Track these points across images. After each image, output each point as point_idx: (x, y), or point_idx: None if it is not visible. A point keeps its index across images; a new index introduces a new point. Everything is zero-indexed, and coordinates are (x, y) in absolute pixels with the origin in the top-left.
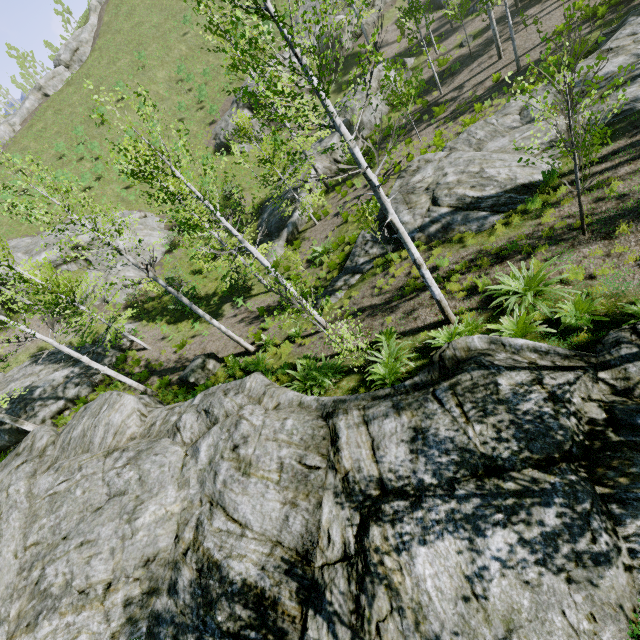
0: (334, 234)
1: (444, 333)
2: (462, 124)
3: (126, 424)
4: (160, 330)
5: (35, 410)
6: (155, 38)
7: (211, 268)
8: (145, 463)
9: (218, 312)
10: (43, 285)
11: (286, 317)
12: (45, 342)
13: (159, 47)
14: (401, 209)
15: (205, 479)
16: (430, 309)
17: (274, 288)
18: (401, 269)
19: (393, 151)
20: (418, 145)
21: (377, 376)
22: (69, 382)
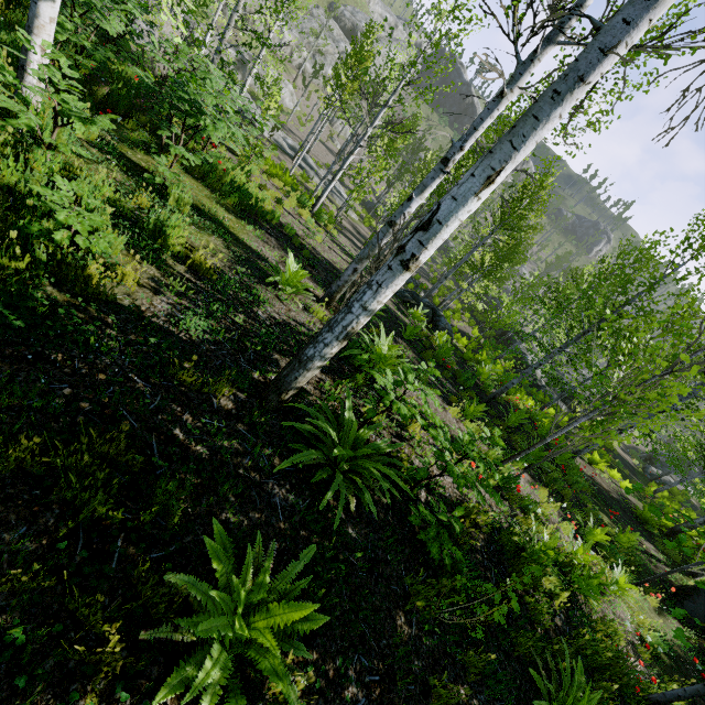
0: None
1: None
2: None
3: None
4: None
5: None
6: None
7: None
8: None
9: None
10: None
11: None
12: None
13: None
14: None
15: None
16: None
17: None
18: None
19: None
20: None
21: None
22: None
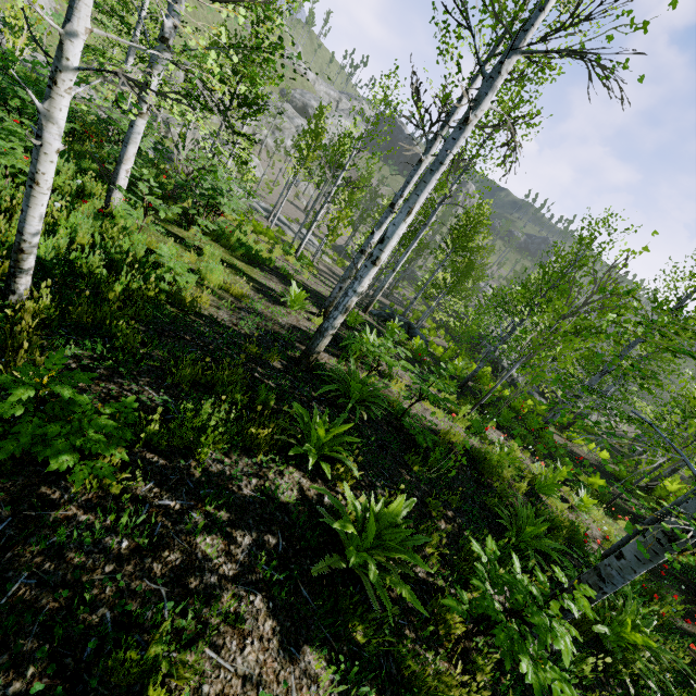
0: None
1: None
2: None
3: None
4: None
5: None
6: None
7: None
8: None
9: None
10: None
11: None
12: None
13: None
14: None
15: None
16: None
17: None
18: None
19: None
20: None
21: None
22: None
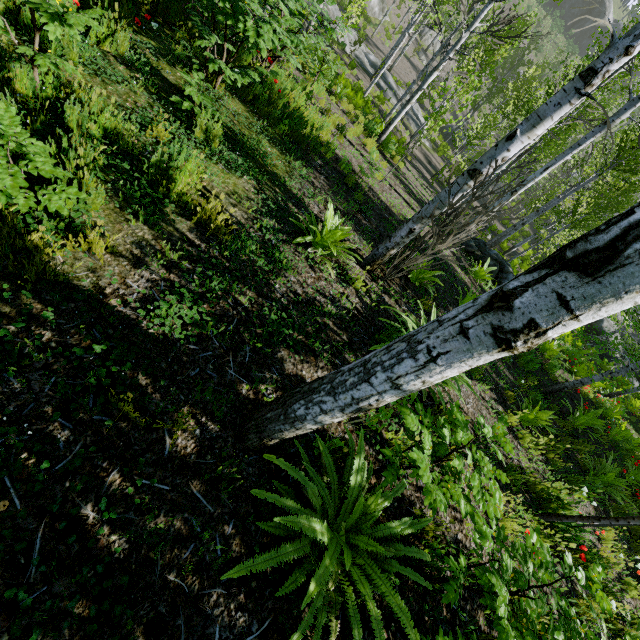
0: None
1: None
2: None
3: None
4: None
5: None
6: None
7: None
8: None
9: None
10: None
11: None
12: None
13: None
14: None
15: None
16: None
17: None
18: None
19: None
20: None
21: None
22: None
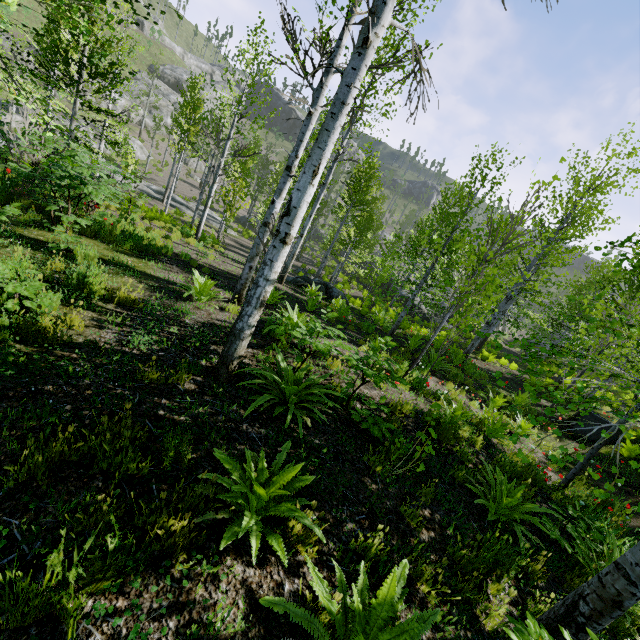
0: None
1: None
2: None
3: None
4: None
5: None
6: None
7: None
8: None
9: None
10: None
11: None
12: None
13: None
14: None
15: None
16: None
17: None
18: None
19: None
20: None
21: None
22: None
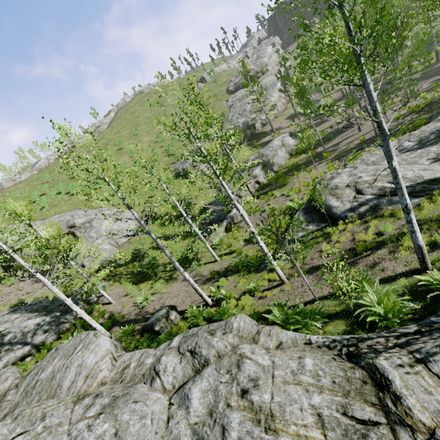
0: (264, 223)
1: (435, 276)
2: (347, 160)
3: (99, 366)
4: (126, 287)
5: (1, 354)
6: (146, 123)
7: (167, 245)
8: (123, 412)
9: (173, 276)
10: (50, 240)
11: (238, 277)
12: (26, 295)
13: (147, 126)
14: (329, 198)
15: (207, 437)
16: (395, 261)
17: (219, 259)
18: (344, 236)
19: (299, 176)
20: (316, 172)
21: (378, 317)
22: (39, 328)
